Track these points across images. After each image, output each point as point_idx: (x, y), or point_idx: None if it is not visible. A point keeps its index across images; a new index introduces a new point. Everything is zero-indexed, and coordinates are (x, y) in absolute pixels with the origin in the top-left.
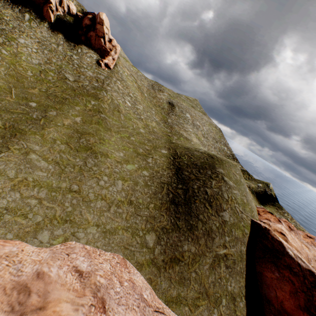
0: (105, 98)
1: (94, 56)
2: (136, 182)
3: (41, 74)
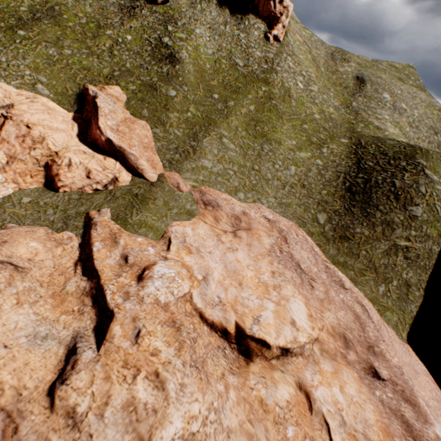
0: (276, 82)
1: (261, 28)
2: (308, 170)
3: (216, 65)
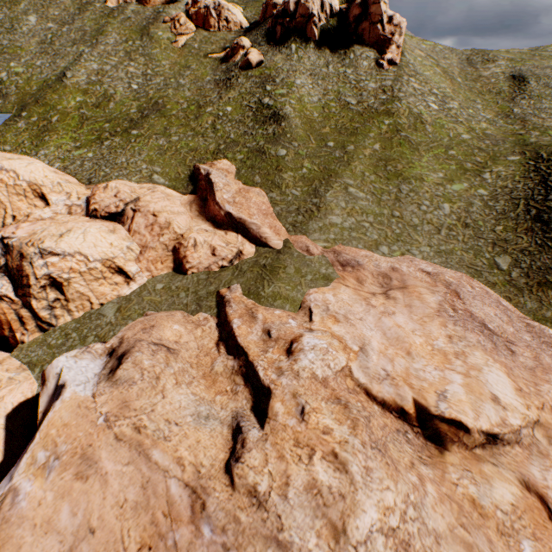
0: (401, 111)
1: (370, 57)
2: (469, 204)
3: (324, 111)
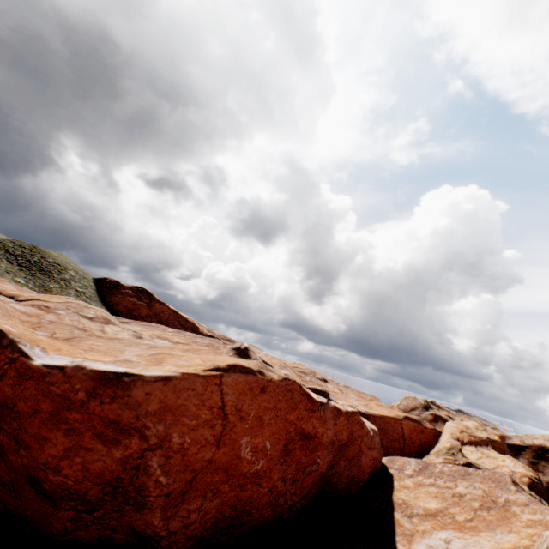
0: None
1: None
2: None
3: None
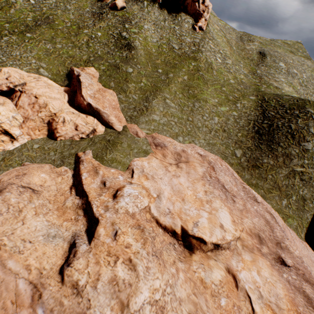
0: (201, 59)
1: (189, 22)
2: (227, 119)
3: (159, 49)
